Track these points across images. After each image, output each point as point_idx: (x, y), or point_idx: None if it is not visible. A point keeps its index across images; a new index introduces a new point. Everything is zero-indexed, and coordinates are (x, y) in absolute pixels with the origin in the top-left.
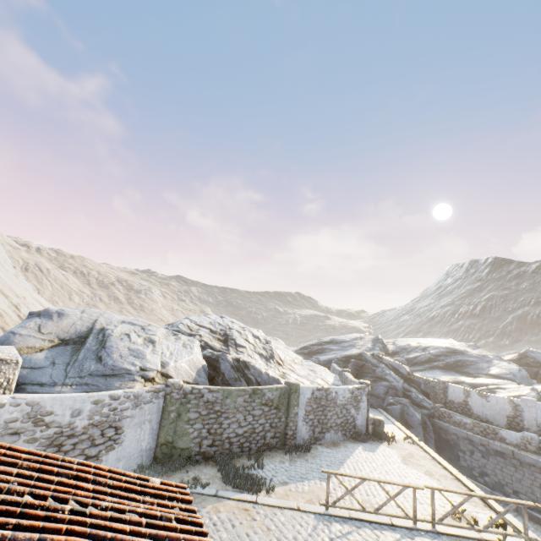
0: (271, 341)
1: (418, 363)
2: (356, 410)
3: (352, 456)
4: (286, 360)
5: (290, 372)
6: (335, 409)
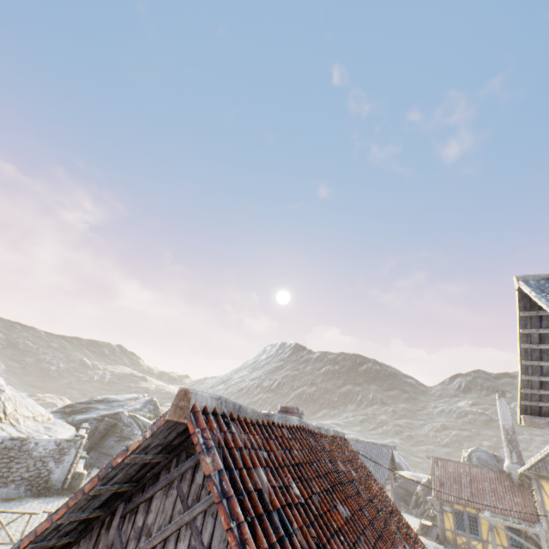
0: (7, 390)
1: None
2: (57, 463)
3: (18, 507)
4: (14, 414)
5: (9, 426)
6: (27, 461)
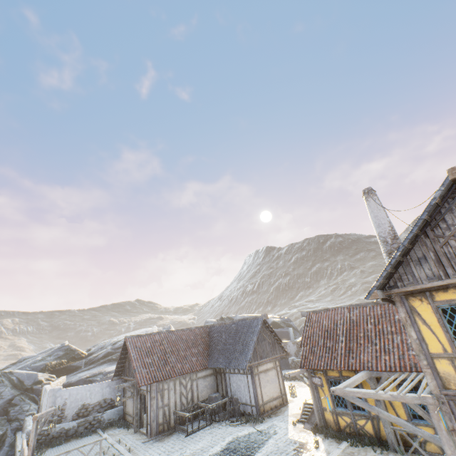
0: None
1: (96, 361)
2: None
3: None
4: None
5: None
6: None
